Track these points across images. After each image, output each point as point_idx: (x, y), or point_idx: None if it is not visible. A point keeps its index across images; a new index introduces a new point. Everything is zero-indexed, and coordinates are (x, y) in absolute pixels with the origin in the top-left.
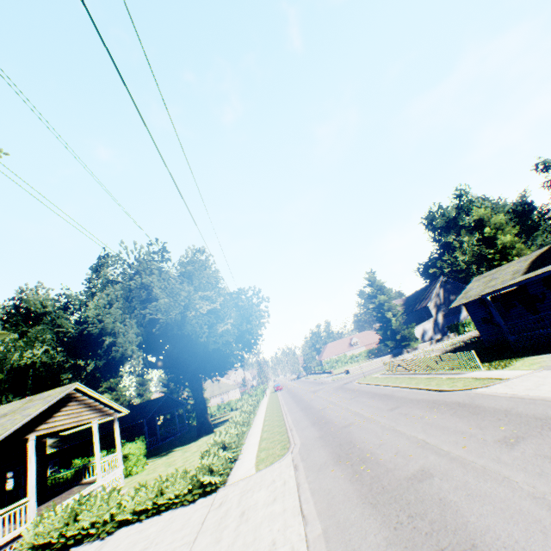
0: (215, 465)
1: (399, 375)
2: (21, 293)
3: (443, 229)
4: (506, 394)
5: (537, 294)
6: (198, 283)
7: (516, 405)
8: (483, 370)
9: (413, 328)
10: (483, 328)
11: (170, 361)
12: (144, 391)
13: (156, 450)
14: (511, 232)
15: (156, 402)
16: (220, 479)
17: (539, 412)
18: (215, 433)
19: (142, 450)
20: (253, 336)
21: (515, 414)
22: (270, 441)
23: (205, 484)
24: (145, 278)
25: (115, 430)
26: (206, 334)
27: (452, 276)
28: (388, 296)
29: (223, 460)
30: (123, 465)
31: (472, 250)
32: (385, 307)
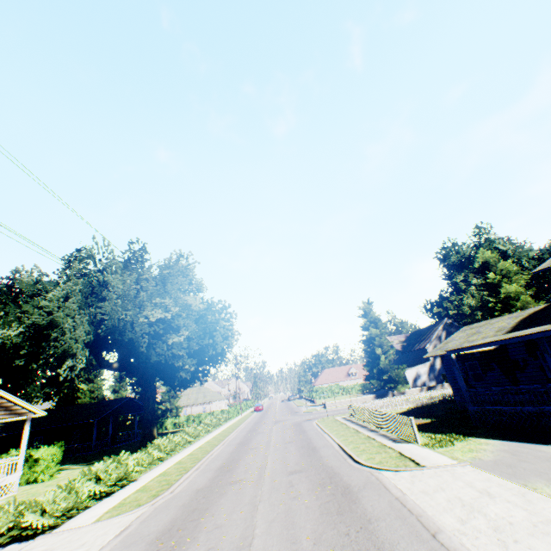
0: (58, 502)
1: (352, 425)
2: (14, 273)
3: (456, 267)
4: (398, 492)
5: (518, 360)
6: (170, 288)
7: (386, 516)
8: (418, 444)
9: (403, 370)
10: (457, 387)
11: (121, 364)
12: (120, 387)
13: (96, 455)
14: (520, 282)
15: (115, 403)
16: (47, 523)
17: (391, 540)
18: (107, 458)
19: (56, 457)
20: (217, 351)
21: (368, 532)
22: (162, 479)
23: (30, 525)
24: (107, 276)
25: (25, 431)
26: (146, 344)
27: (457, 320)
28: (381, 331)
29: (74, 497)
30: (22, 471)
31: (482, 295)
32: (375, 342)
